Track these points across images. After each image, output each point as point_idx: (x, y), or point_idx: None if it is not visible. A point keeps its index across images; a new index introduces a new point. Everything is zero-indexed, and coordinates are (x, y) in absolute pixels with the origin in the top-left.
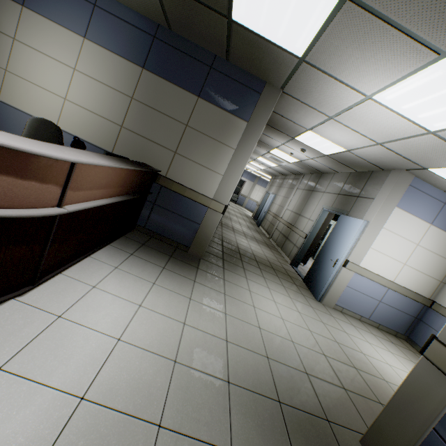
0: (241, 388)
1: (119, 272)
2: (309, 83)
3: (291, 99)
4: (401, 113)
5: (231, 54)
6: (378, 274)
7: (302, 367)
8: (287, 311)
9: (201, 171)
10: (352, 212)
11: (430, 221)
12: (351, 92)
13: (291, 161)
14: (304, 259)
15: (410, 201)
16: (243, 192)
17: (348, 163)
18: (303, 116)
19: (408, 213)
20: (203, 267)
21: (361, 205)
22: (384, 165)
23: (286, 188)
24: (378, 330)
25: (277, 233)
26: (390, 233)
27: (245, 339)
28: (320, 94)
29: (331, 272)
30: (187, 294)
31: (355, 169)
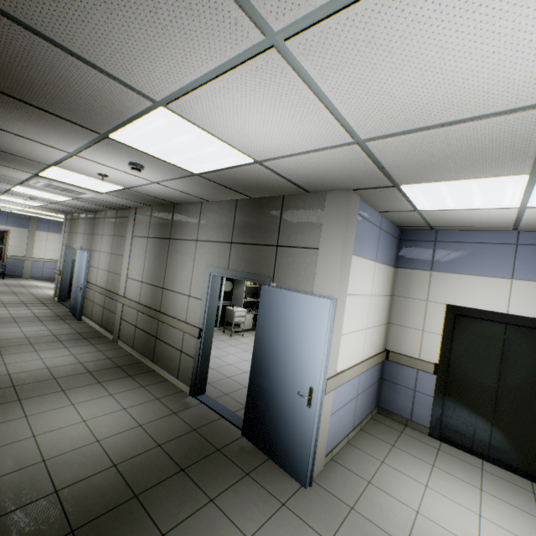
0: None
1: None
2: None
3: None
4: None
5: None
6: (353, 365)
7: None
8: None
9: None
10: (281, 278)
11: (374, 258)
12: None
13: (105, 189)
14: None
15: (360, 238)
16: (13, 252)
17: (242, 186)
18: (144, 31)
19: (360, 258)
20: None
21: (294, 262)
22: (319, 185)
23: (107, 236)
24: (367, 434)
25: (128, 328)
26: (352, 297)
27: None
28: None
29: (311, 420)
30: None
31: (250, 195)
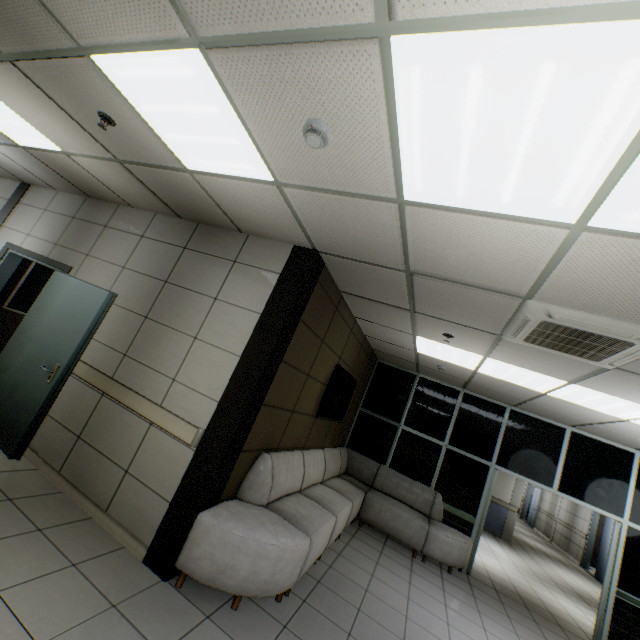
0: (559, 584)
1: (487, 540)
2: None
3: None
4: None
5: None
6: None
7: (589, 595)
8: (578, 581)
9: (499, 487)
10: None
11: None
12: None
13: None
14: (594, 563)
15: None
16: None
17: None
18: None
19: None
20: (515, 547)
21: None
22: None
23: None
24: None
25: (556, 534)
26: None
27: (555, 577)
28: None
29: None
30: (518, 555)
31: None
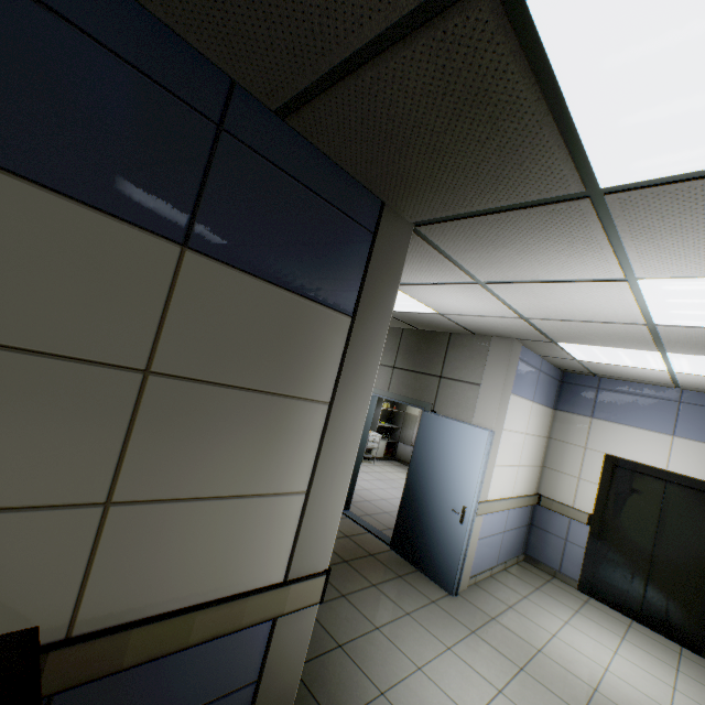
0: None
1: None
2: (525, 233)
3: (419, 243)
4: (648, 303)
5: (327, 101)
6: (503, 498)
7: None
8: None
9: (234, 518)
10: (442, 407)
11: (532, 398)
12: (608, 266)
13: None
14: None
15: (519, 379)
16: None
17: (416, 322)
18: (408, 269)
19: (518, 397)
20: None
21: (455, 393)
22: (486, 332)
23: None
24: (511, 574)
25: None
26: (507, 432)
27: None
28: (522, 253)
29: (462, 535)
30: None
31: (419, 327)
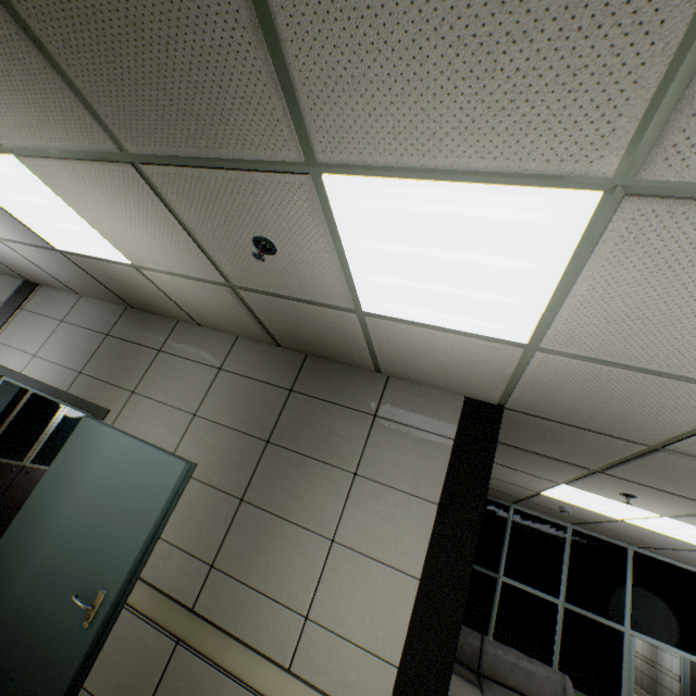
0: None
1: None
2: None
3: None
4: None
5: None
6: None
7: None
8: None
9: None
10: None
11: None
12: None
13: None
14: None
15: None
16: None
17: None
18: None
19: None
20: None
21: None
22: None
23: None
24: None
25: (636, 672)
26: None
27: None
28: None
29: None
30: None
31: None
